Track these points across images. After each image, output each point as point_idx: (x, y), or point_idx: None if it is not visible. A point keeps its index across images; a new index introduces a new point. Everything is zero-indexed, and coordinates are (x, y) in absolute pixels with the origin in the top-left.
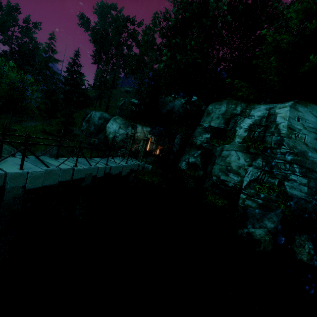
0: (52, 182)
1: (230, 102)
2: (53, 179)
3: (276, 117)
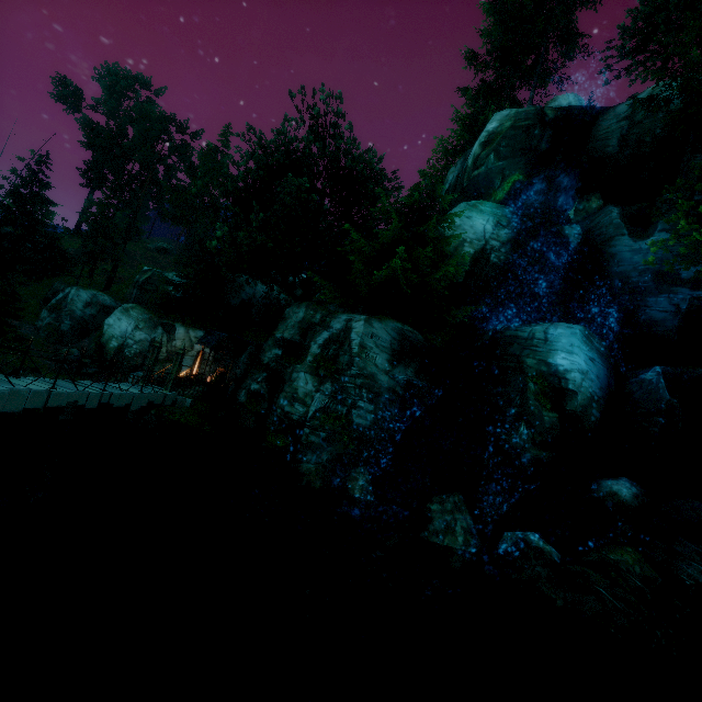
0: (15, 408)
1: (310, 306)
2: (18, 403)
3: (351, 332)
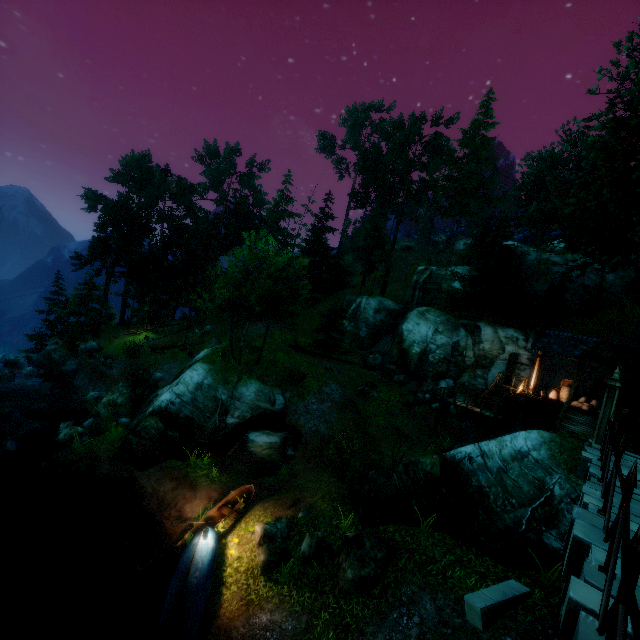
0: None
1: None
2: None
3: None
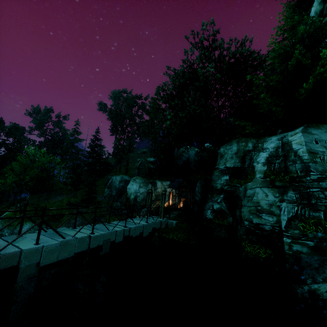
0: (68, 255)
1: (239, 140)
2: (69, 250)
3: (291, 145)
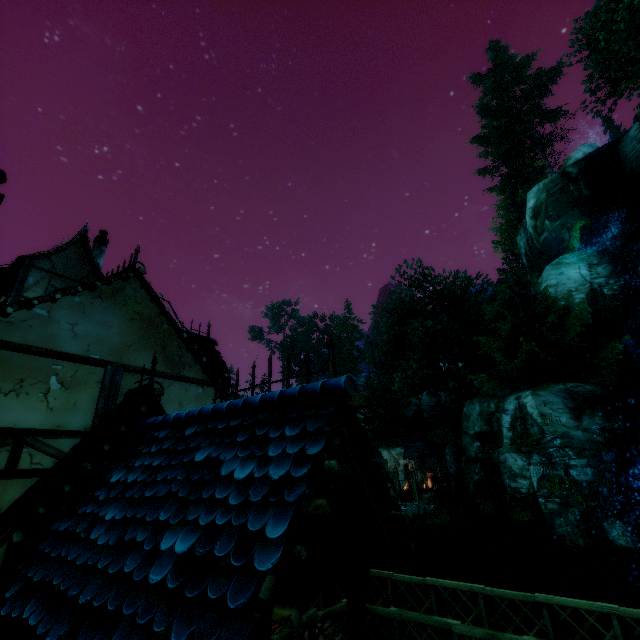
0: None
1: (481, 400)
2: None
3: (526, 408)
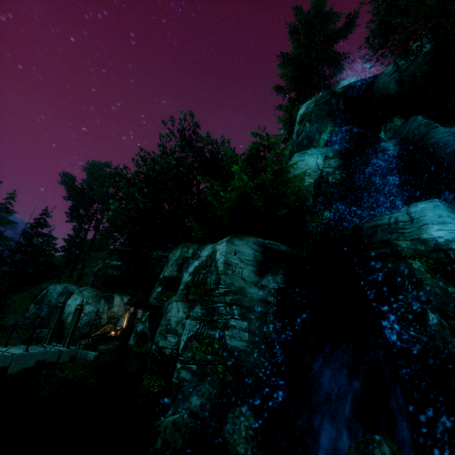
0: None
1: (184, 245)
2: None
3: (216, 254)
